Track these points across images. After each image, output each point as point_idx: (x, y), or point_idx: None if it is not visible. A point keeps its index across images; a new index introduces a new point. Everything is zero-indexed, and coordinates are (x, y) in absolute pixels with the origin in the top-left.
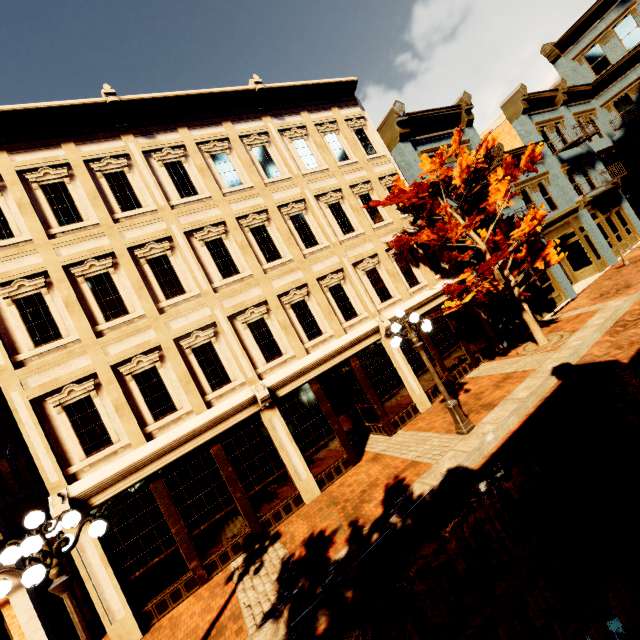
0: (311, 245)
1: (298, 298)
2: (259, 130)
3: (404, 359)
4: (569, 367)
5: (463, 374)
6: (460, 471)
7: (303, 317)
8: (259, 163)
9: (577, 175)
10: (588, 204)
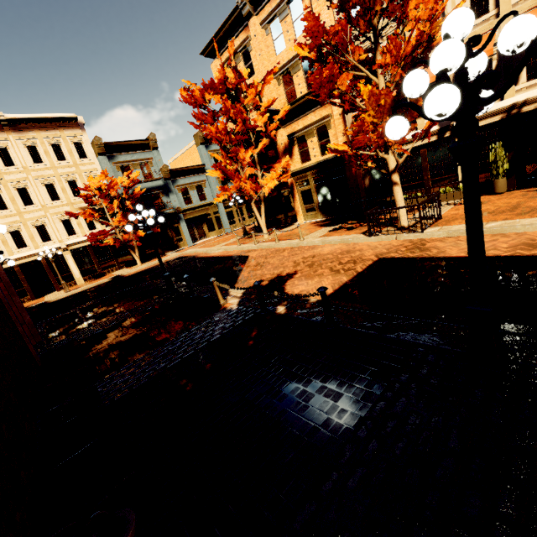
0: (29, 204)
1: (15, 229)
2: (3, 139)
3: (74, 262)
4: (120, 276)
5: (111, 272)
6: (44, 302)
7: (17, 238)
8: (1, 157)
9: (230, 183)
10: (225, 200)
